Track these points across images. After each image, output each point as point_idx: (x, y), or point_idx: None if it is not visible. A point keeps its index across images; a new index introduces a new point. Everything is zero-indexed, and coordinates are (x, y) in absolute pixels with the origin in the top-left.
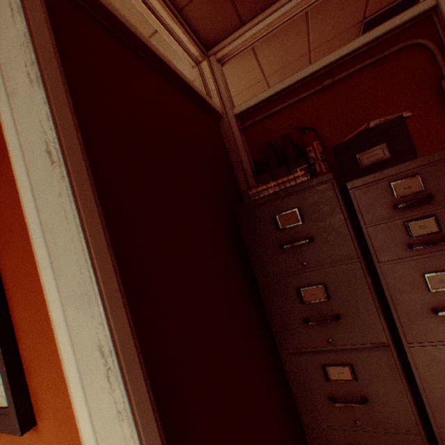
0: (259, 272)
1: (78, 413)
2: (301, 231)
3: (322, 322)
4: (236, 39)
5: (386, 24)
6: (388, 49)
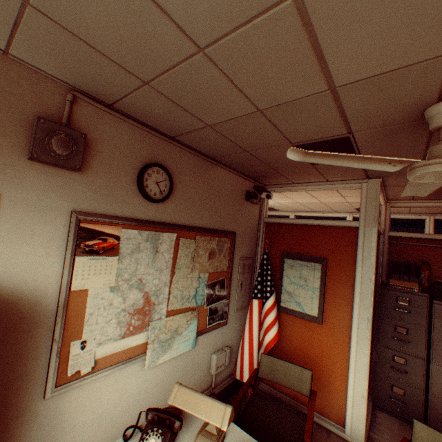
0: (380, 312)
1: (353, 325)
2: (405, 307)
3: (400, 340)
4: (405, 203)
5: None
6: None
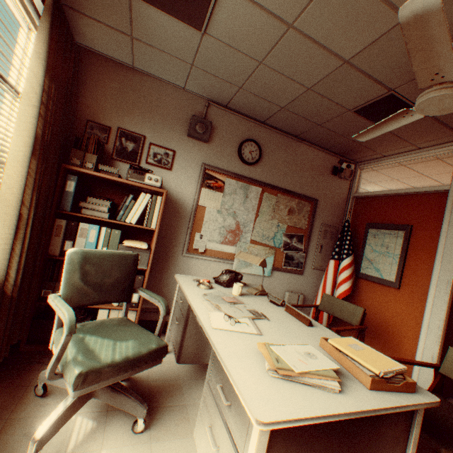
0: None
1: (430, 289)
2: None
3: None
4: None
5: None
6: None
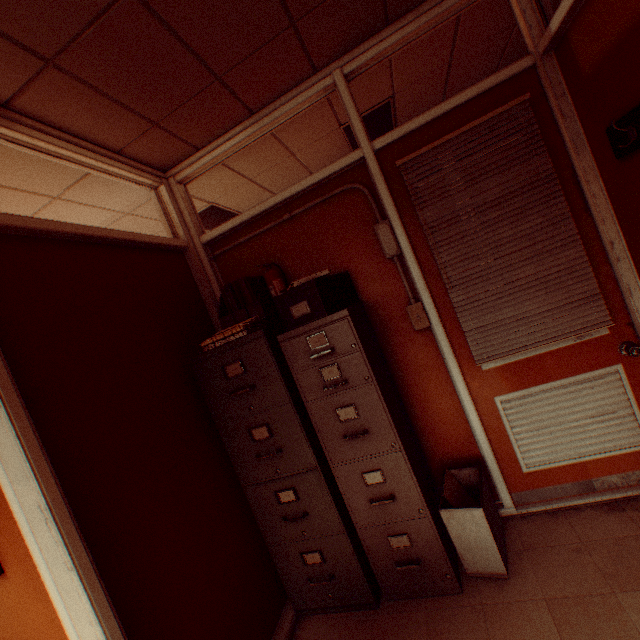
0: (218, 417)
1: (33, 549)
2: (246, 380)
3: (268, 456)
4: (195, 162)
5: (328, 168)
6: (335, 189)
